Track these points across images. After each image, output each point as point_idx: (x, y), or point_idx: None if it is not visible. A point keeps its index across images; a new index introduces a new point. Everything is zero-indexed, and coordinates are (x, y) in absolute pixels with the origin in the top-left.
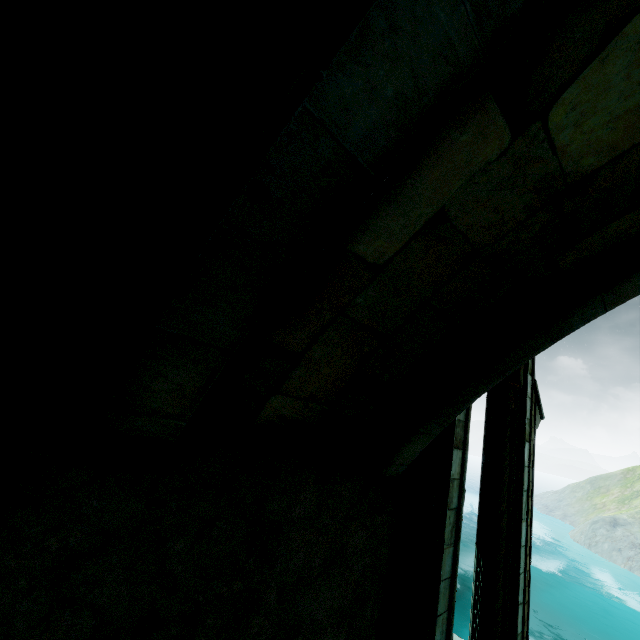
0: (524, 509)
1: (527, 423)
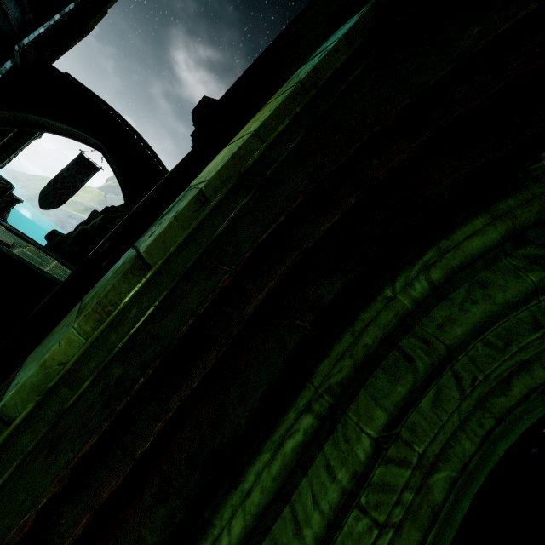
0: (17, 152)
1: (34, 137)
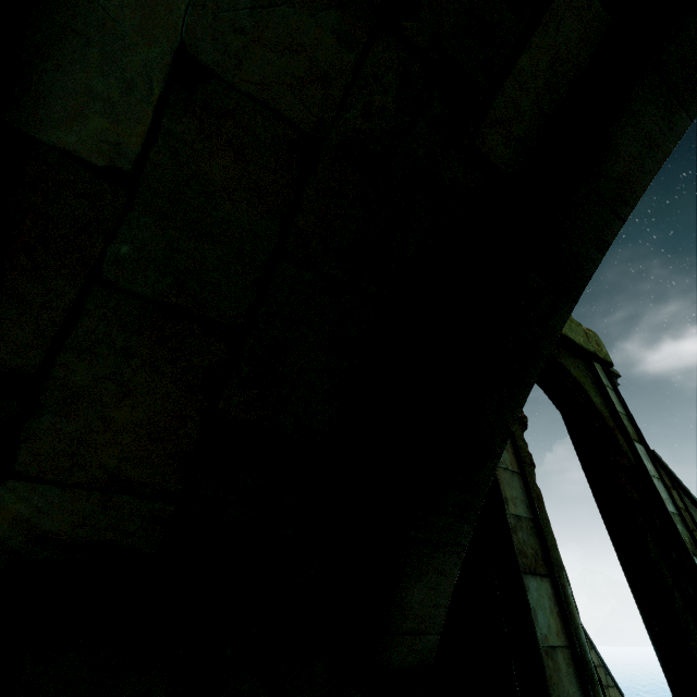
0: None
1: (677, 521)
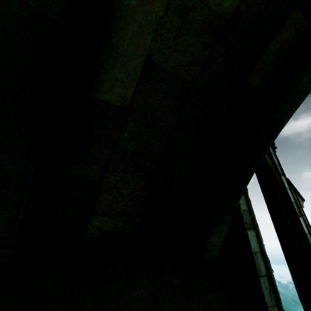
0: None
1: (294, 205)
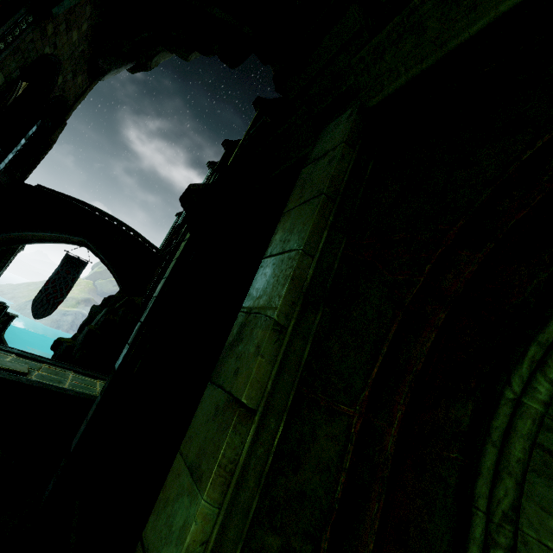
0: (3, 270)
1: (17, 251)
